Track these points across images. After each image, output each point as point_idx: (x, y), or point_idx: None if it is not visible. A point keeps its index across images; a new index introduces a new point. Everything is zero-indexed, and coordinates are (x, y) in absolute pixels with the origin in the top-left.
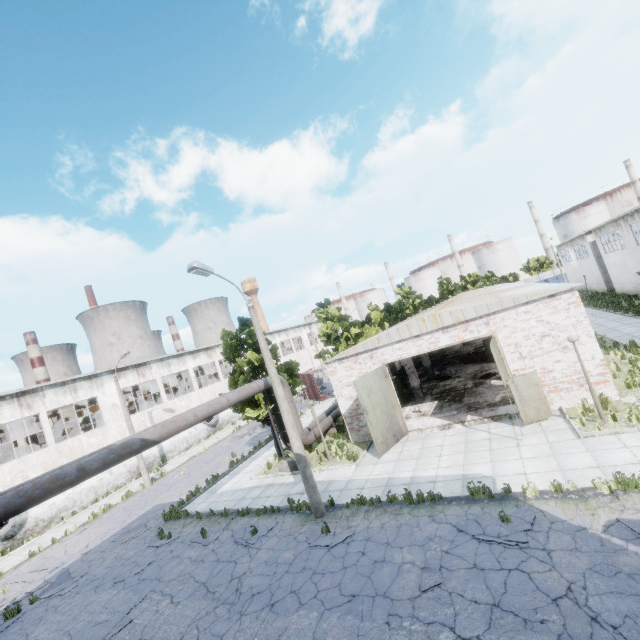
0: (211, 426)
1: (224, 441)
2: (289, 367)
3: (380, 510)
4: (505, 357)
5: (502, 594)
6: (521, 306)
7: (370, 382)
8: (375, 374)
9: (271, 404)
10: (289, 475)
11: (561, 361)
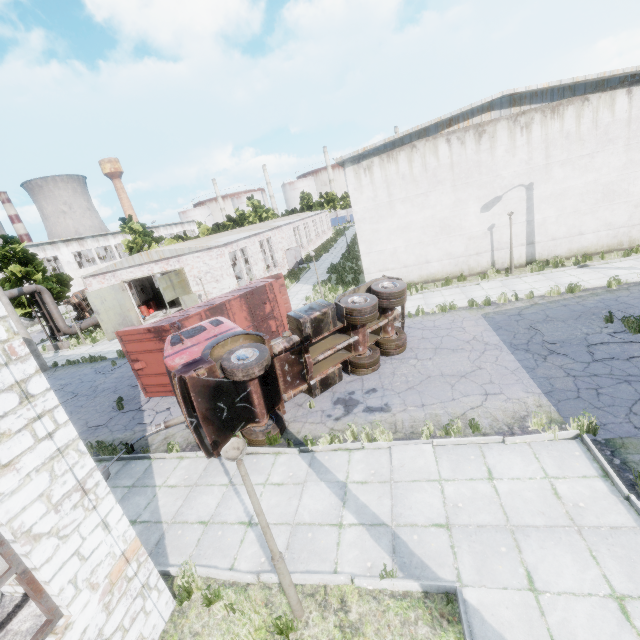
0: (28, 320)
1: (35, 333)
2: (59, 278)
3: (76, 366)
4: (190, 283)
5: (78, 388)
6: (195, 253)
7: (105, 294)
8: (111, 289)
9: (37, 306)
10: (53, 353)
11: (216, 288)
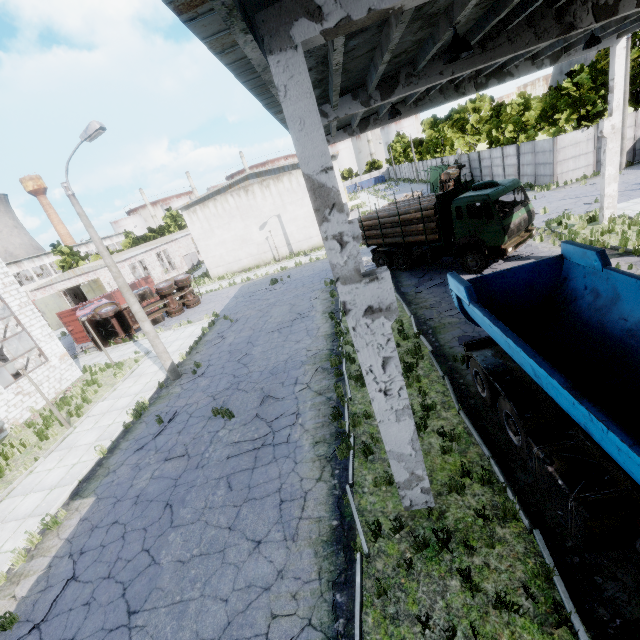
0: None
1: None
2: None
3: None
4: (105, 287)
5: None
6: (105, 267)
7: (47, 300)
8: (51, 296)
9: None
10: None
11: None
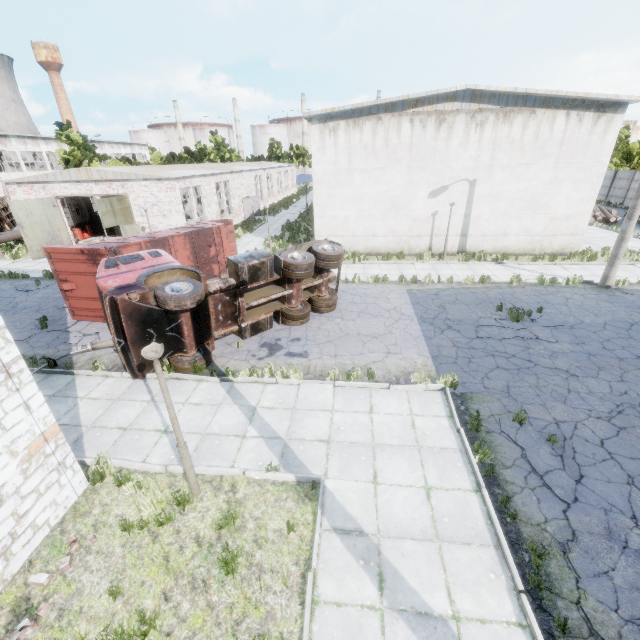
0: None
1: None
2: None
3: None
4: (133, 213)
5: None
6: (143, 181)
7: (32, 206)
8: (40, 202)
9: None
10: None
11: (162, 223)
